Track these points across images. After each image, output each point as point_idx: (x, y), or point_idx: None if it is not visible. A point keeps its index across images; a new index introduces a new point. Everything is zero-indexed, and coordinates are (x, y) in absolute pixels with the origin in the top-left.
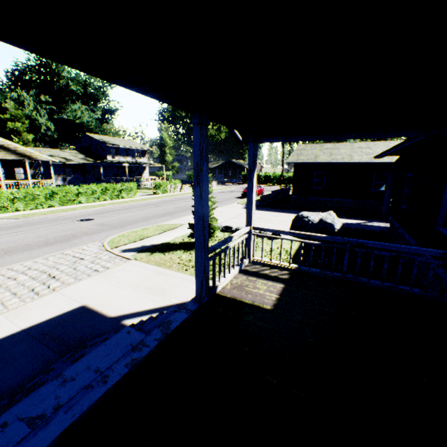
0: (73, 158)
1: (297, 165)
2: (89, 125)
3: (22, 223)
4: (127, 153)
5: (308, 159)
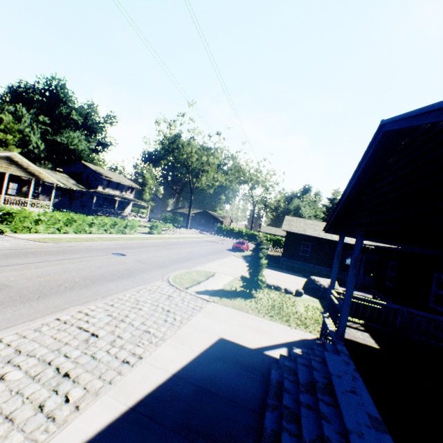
0: (66, 182)
1: (289, 233)
2: (82, 153)
3: (61, 249)
4: (117, 187)
5: (299, 230)
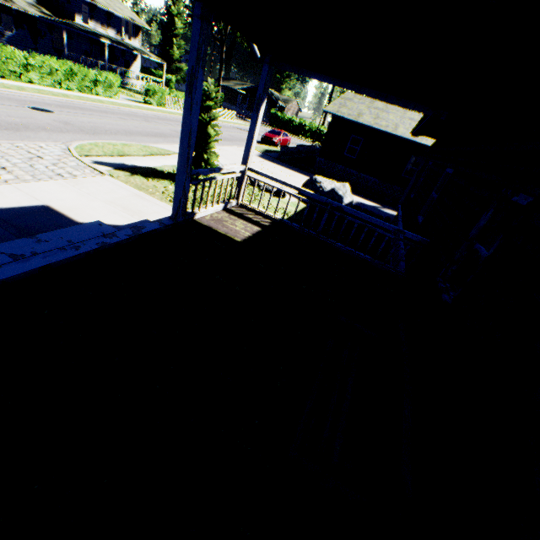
0: None
1: (336, 119)
2: None
3: None
4: (109, 21)
5: (350, 115)
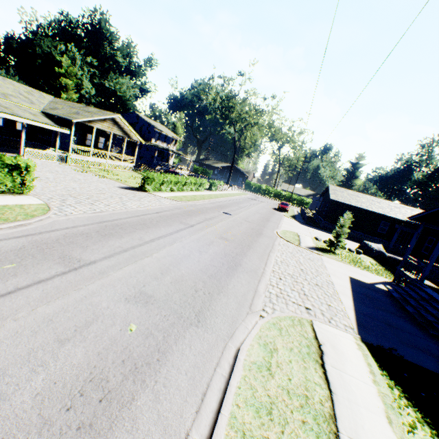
0: None
1: (335, 201)
2: (128, 100)
3: (196, 208)
4: (165, 139)
5: (344, 201)
